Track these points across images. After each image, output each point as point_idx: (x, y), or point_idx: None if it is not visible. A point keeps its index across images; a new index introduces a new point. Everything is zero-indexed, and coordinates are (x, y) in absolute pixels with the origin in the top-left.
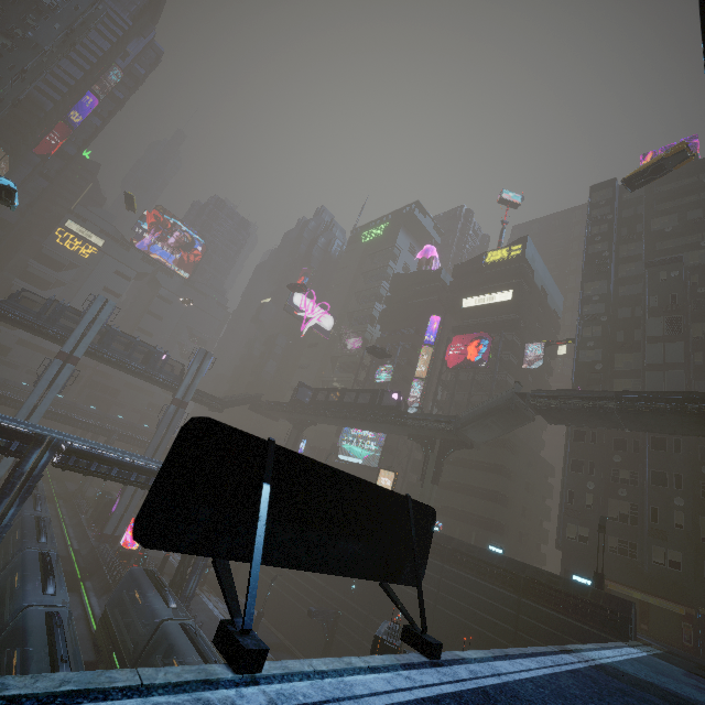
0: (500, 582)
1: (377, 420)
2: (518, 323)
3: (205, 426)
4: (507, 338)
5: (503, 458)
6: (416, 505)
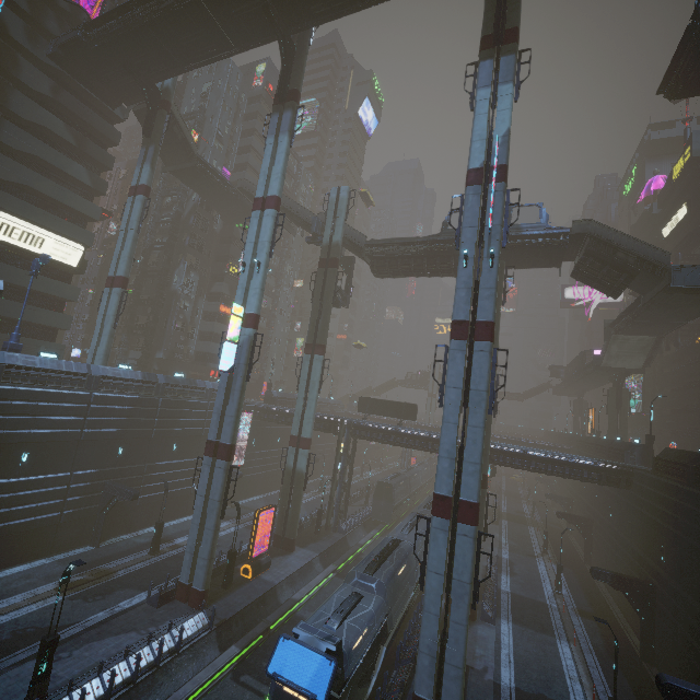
0: (604, 454)
1: (581, 375)
2: (695, 234)
3: (361, 398)
4: (692, 254)
5: (699, 372)
6: (409, 404)
